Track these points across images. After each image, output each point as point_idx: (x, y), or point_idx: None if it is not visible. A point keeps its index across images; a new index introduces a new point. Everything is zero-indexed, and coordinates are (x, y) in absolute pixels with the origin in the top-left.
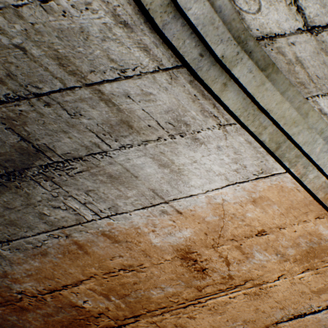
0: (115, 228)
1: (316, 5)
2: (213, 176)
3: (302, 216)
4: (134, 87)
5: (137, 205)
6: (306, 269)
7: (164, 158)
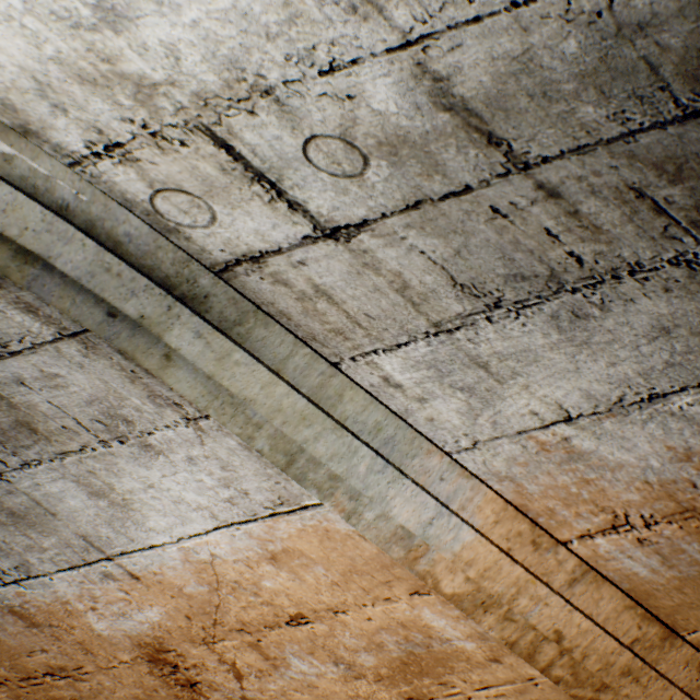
0: (30, 602)
1: (329, 193)
2: (189, 510)
3: (380, 589)
4: (29, 368)
5: (62, 563)
6: (408, 698)
7: (97, 481)
